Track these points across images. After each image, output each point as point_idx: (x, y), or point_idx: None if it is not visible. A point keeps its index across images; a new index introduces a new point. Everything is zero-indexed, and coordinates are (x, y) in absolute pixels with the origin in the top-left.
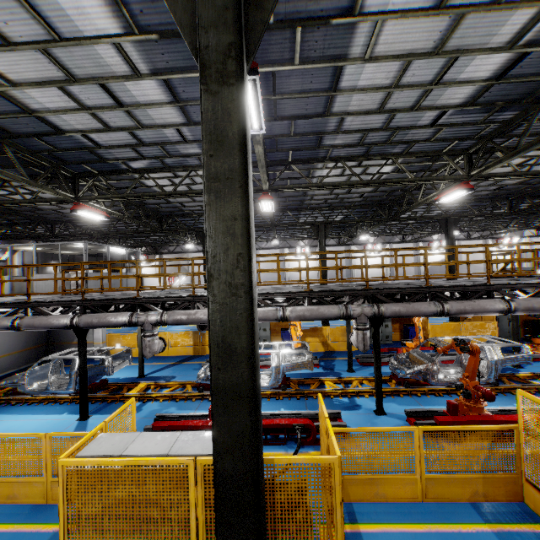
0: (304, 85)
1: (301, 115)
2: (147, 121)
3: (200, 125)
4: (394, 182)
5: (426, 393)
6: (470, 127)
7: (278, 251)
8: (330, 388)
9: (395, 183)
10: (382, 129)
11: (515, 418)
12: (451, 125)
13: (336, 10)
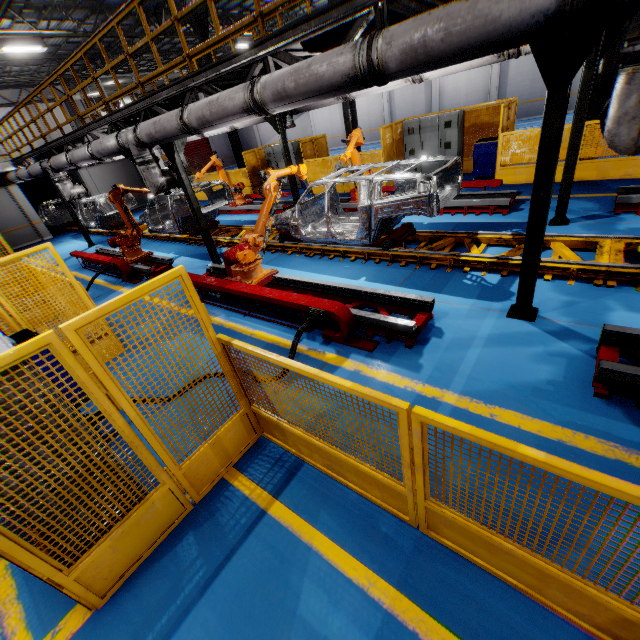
0: None
1: None
2: None
3: None
4: None
5: (298, 252)
6: None
7: None
8: (226, 237)
9: None
10: None
11: (237, 287)
12: None
13: None
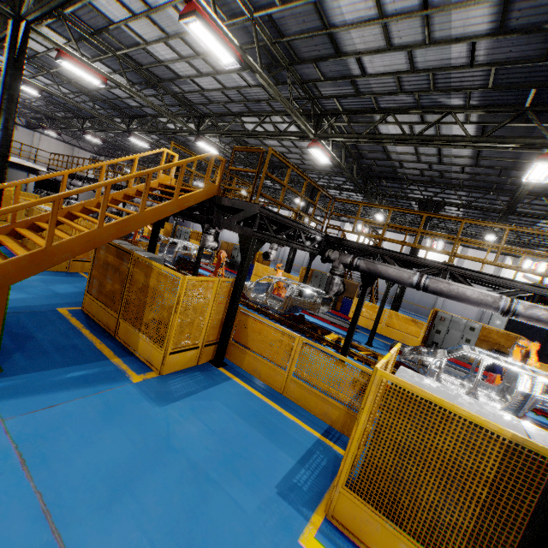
0: (73, 76)
1: (95, 89)
2: (64, 91)
3: (76, 93)
4: (168, 132)
5: None
6: (167, 97)
7: (288, 212)
8: None
9: (168, 133)
10: (133, 97)
11: None
12: (153, 95)
13: (35, 52)
